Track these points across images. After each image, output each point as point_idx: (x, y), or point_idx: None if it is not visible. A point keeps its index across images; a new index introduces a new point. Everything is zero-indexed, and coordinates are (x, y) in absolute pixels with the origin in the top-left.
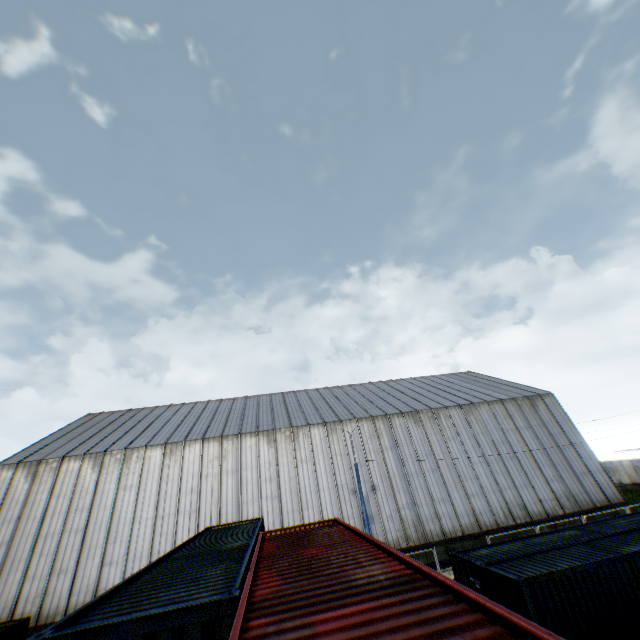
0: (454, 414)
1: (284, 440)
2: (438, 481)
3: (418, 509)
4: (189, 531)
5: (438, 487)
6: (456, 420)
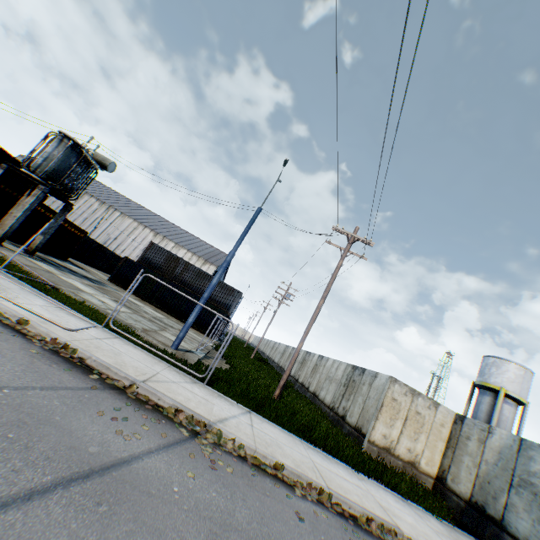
0: (170, 244)
1: (104, 207)
2: (138, 253)
3: (122, 253)
4: (55, 208)
5: (136, 254)
6: (168, 245)
